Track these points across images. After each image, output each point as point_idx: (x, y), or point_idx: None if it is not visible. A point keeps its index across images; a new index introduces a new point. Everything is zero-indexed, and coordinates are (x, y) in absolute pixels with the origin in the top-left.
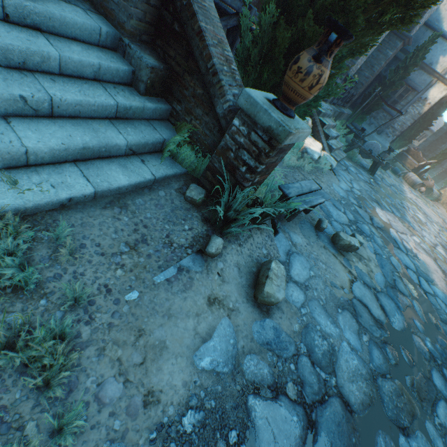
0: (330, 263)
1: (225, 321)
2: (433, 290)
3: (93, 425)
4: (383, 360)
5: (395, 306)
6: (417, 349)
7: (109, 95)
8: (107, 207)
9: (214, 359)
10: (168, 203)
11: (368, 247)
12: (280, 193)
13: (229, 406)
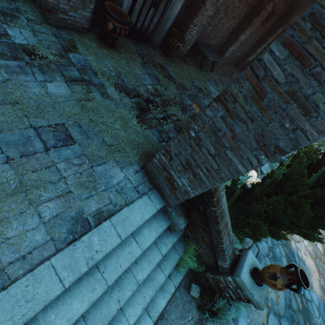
0: None
1: None
2: (311, 296)
3: None
4: None
5: None
6: None
7: (158, 250)
8: (155, 322)
9: None
10: (181, 301)
11: None
12: None
13: None
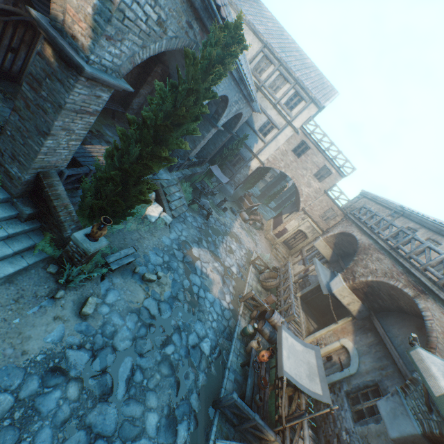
0: (136, 290)
1: (61, 325)
2: (206, 295)
3: (3, 360)
4: (146, 331)
5: (170, 307)
6: (171, 325)
7: (4, 230)
8: (3, 284)
9: (53, 338)
10: (37, 276)
11: (170, 277)
12: (102, 263)
13: (57, 352)
